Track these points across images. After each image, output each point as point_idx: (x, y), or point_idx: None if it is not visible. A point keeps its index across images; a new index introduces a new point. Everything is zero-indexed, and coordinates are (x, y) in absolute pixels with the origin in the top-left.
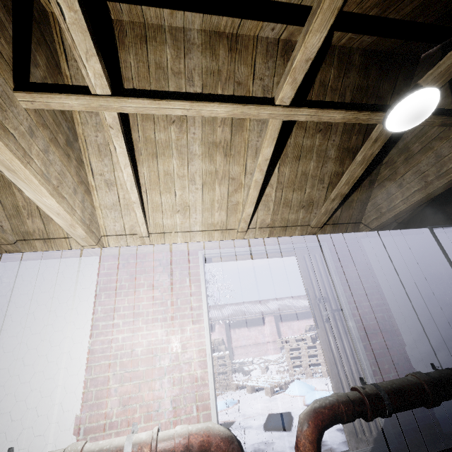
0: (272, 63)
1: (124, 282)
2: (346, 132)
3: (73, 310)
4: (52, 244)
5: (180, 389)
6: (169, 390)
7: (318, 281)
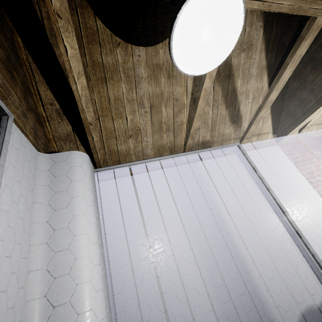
0: None
1: (302, 157)
2: None
3: (292, 175)
4: (260, 138)
5: None
6: None
7: None
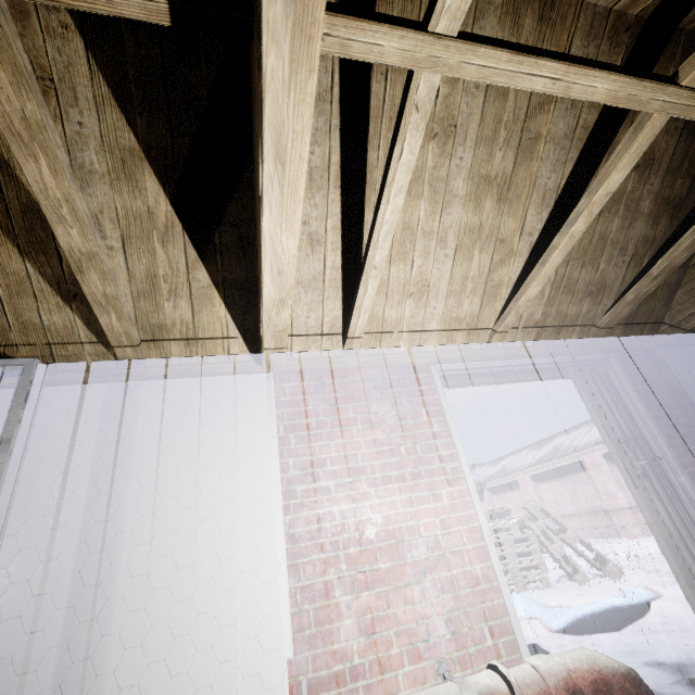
0: (594, 49)
1: (323, 417)
2: (670, 172)
3: (246, 465)
4: (199, 348)
5: (455, 599)
6: (437, 603)
7: (615, 414)
